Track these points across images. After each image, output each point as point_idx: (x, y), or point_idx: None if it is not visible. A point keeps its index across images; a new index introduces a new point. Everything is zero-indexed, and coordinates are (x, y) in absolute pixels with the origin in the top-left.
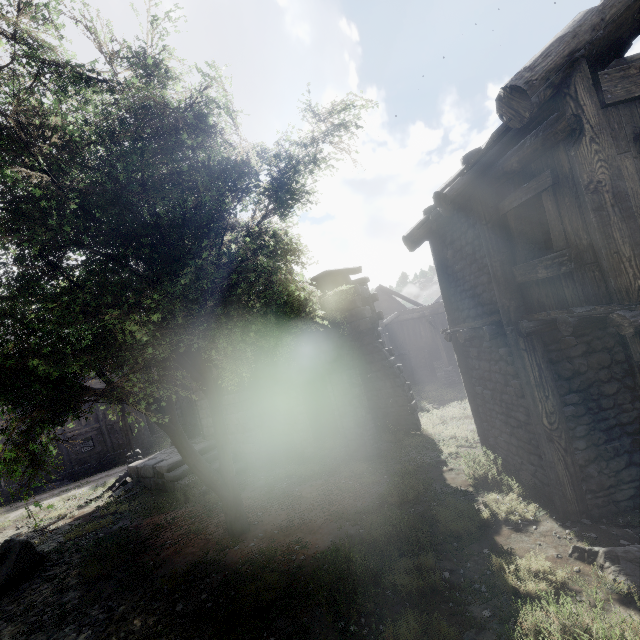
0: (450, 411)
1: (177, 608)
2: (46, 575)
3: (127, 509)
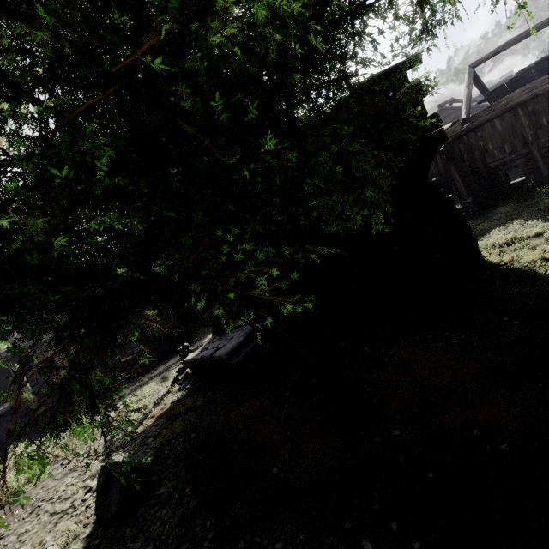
0: (500, 239)
1: None
2: (158, 494)
3: (204, 402)
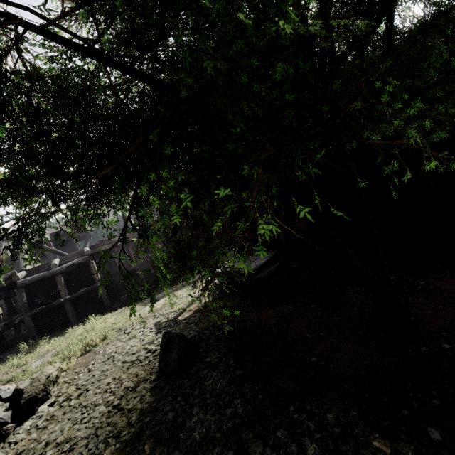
0: None
1: (432, 435)
2: (207, 361)
3: (233, 304)
